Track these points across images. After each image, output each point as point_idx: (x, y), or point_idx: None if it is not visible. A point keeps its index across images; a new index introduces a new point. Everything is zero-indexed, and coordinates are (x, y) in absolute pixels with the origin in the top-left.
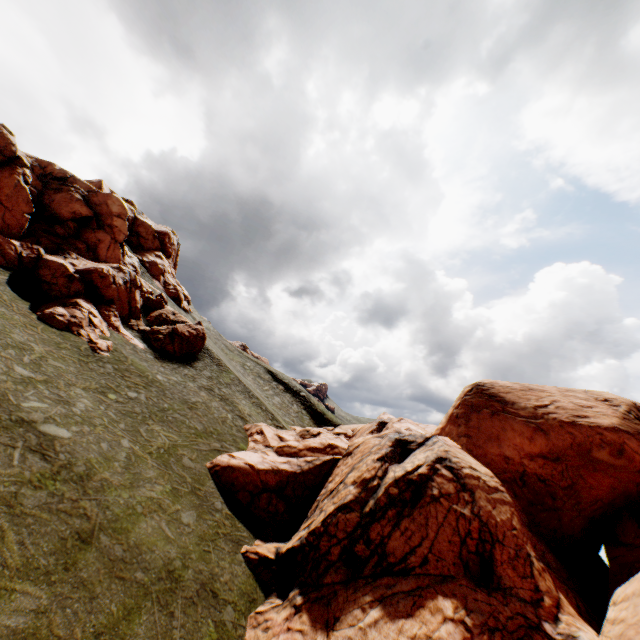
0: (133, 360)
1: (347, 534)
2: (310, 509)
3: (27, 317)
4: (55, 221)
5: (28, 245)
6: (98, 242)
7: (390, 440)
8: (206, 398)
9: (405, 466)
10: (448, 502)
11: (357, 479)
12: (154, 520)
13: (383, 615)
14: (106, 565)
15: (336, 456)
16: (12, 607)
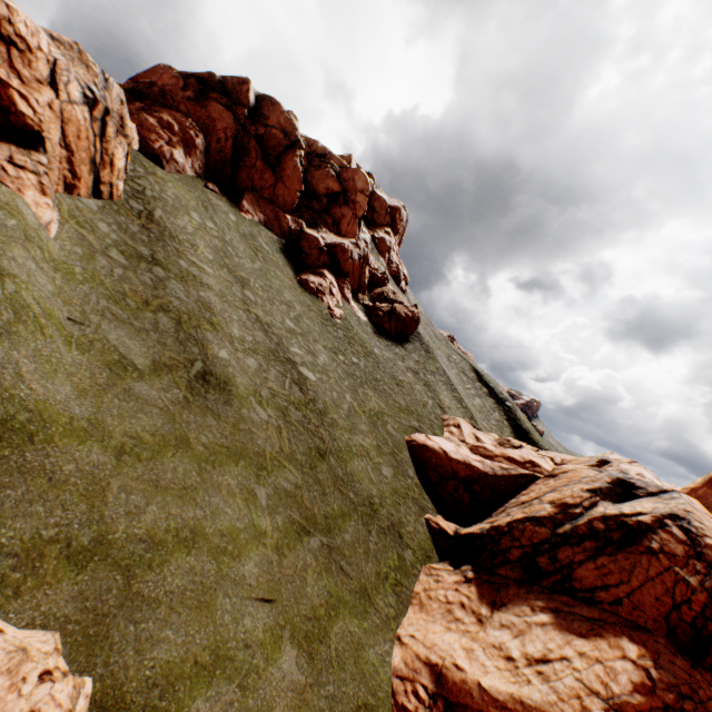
0: (357, 331)
1: (531, 543)
2: (495, 511)
3: (291, 281)
4: (313, 197)
5: (295, 219)
6: (341, 217)
7: (609, 476)
8: (411, 379)
9: (621, 507)
10: (668, 561)
11: (556, 500)
12: (363, 462)
13: (552, 623)
14: (332, 478)
15: (536, 473)
16: (285, 476)
